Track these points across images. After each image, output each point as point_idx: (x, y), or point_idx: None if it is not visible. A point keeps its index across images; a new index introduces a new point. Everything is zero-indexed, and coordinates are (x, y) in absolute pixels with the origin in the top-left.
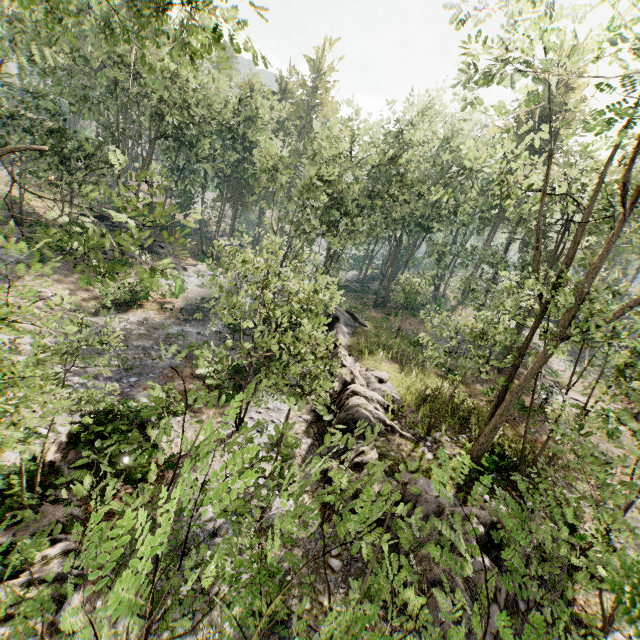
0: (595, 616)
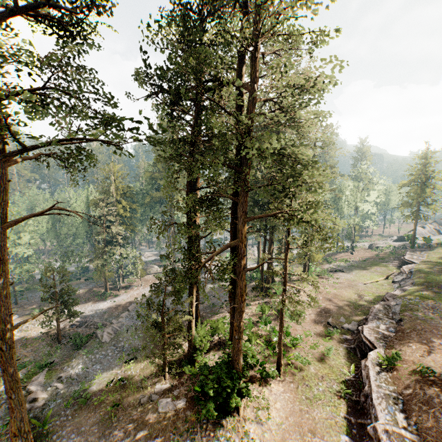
0: None
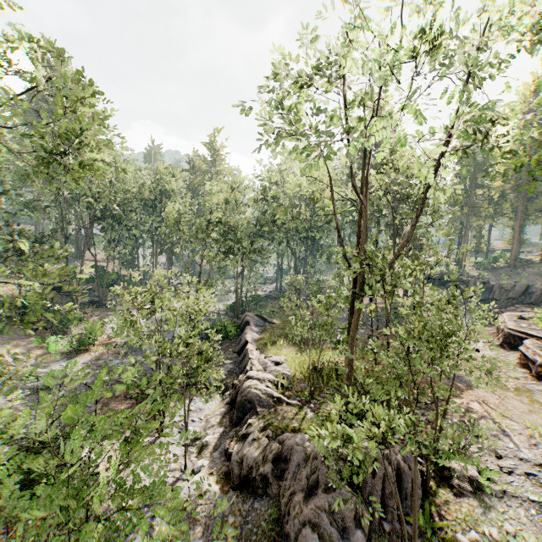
0: (455, 521)
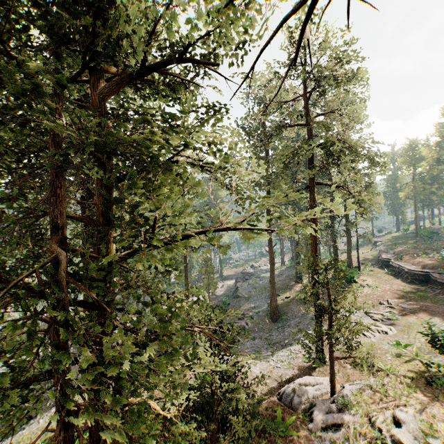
0: None
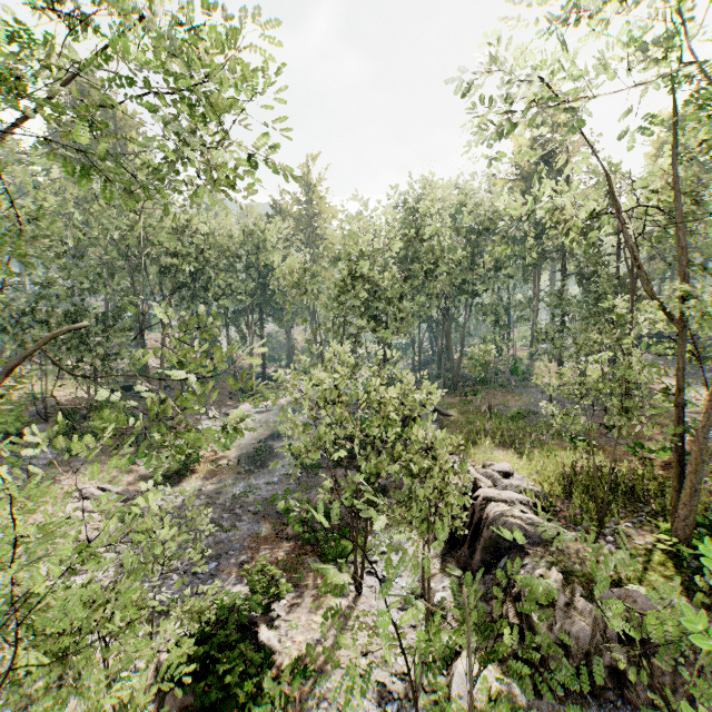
0: None
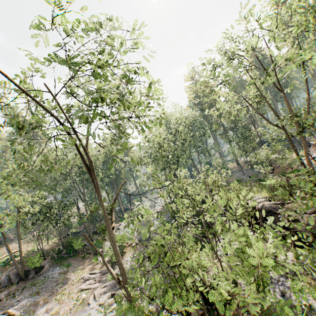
0: None
